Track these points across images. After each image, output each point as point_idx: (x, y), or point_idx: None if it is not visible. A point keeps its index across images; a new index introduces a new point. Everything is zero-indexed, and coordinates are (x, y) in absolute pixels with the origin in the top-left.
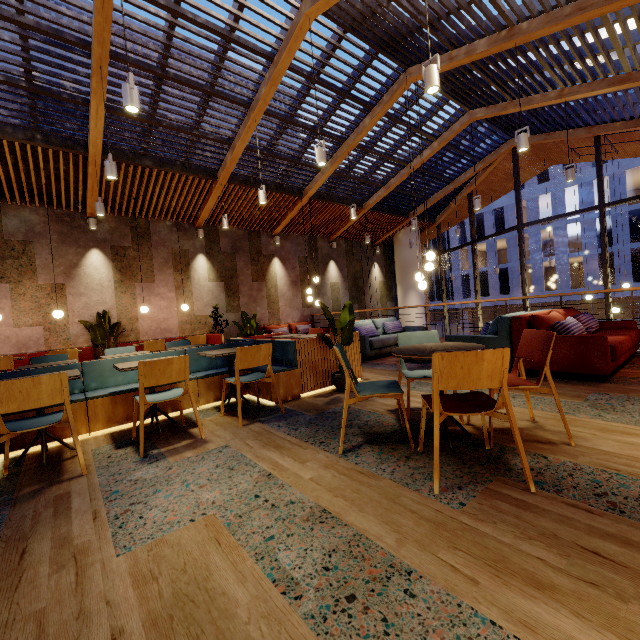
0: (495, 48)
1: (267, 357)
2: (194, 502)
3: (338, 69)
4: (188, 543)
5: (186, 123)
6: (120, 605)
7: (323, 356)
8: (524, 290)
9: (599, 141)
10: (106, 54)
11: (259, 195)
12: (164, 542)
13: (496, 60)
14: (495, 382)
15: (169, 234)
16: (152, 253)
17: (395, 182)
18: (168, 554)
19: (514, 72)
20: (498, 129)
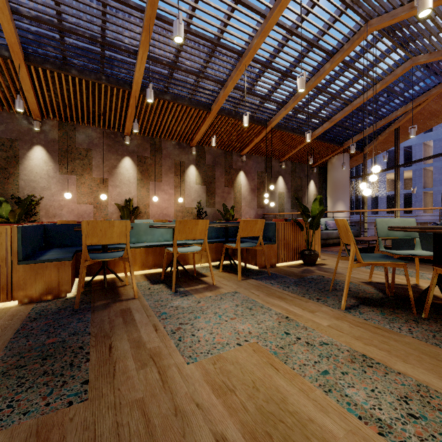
0: None
1: (260, 230)
2: (232, 330)
3: (313, 23)
4: (246, 363)
5: (196, 68)
6: (210, 410)
7: (294, 237)
8: None
9: None
10: (154, 14)
11: (244, 119)
12: (223, 359)
13: None
14: None
15: (173, 150)
16: (161, 162)
17: (339, 117)
18: (232, 370)
19: None
20: (433, 73)
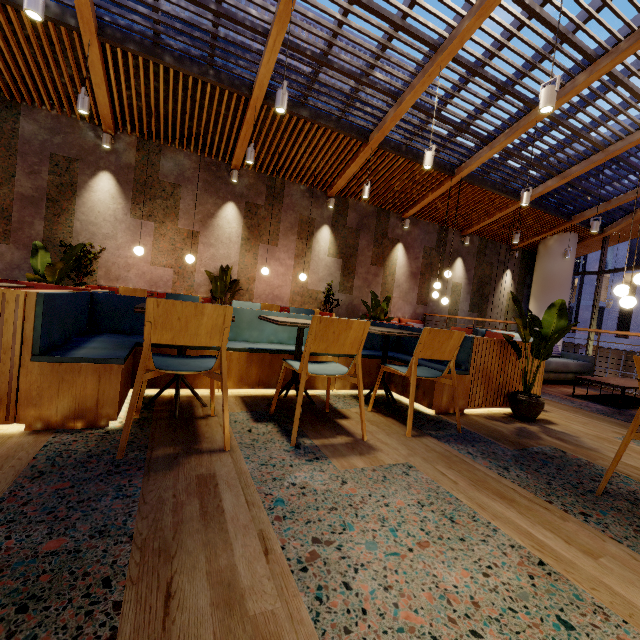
0: None
1: (453, 350)
2: (432, 584)
3: None
4: None
5: (358, 67)
6: None
7: (500, 366)
8: None
9: None
10: None
11: (425, 157)
12: None
13: None
14: None
15: (300, 199)
16: (281, 216)
17: (577, 170)
18: None
19: None
20: None
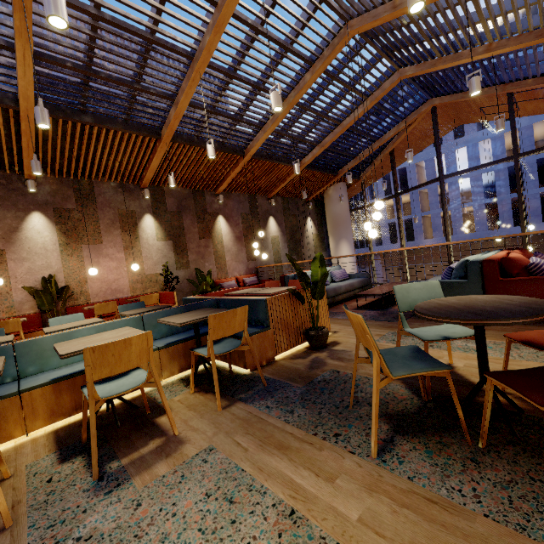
0: None
1: (243, 322)
2: None
3: (282, 19)
4: None
5: (126, 75)
6: None
7: (294, 312)
8: (448, 235)
9: (512, 97)
10: None
11: (207, 149)
12: None
13: (434, 11)
14: None
15: (114, 195)
16: (98, 214)
17: (329, 140)
18: None
19: (450, 25)
20: (421, 89)
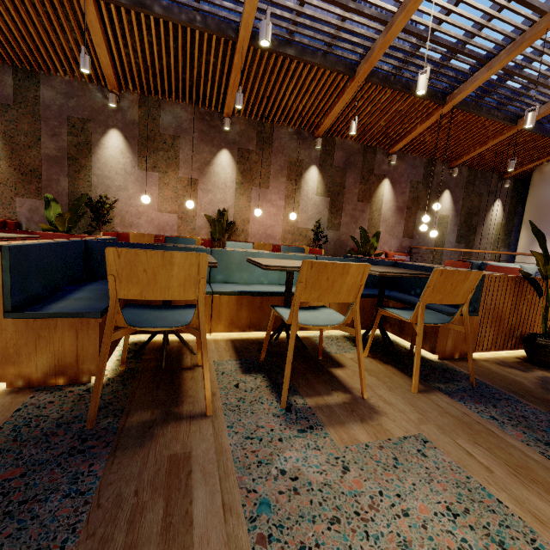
0: None
1: (467, 292)
2: None
3: None
4: None
5: None
6: None
7: (513, 305)
8: None
9: None
10: None
11: (419, 81)
12: None
13: None
14: None
15: (289, 141)
16: (271, 159)
17: None
18: None
19: None
20: None
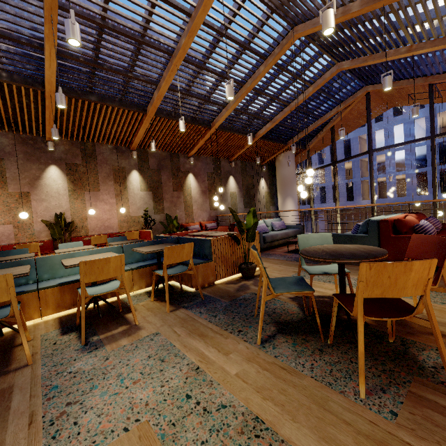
0: (366, 8)
1: (189, 254)
2: (128, 403)
3: (241, 25)
4: None
5: (122, 66)
6: None
7: (232, 250)
8: (372, 198)
9: (432, 88)
10: (55, 4)
11: (179, 124)
12: None
13: (363, 20)
14: (418, 290)
15: (110, 155)
16: (97, 169)
17: (279, 117)
18: None
19: (376, 30)
20: (357, 78)
